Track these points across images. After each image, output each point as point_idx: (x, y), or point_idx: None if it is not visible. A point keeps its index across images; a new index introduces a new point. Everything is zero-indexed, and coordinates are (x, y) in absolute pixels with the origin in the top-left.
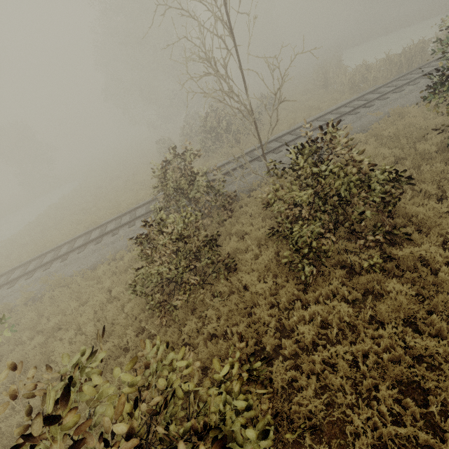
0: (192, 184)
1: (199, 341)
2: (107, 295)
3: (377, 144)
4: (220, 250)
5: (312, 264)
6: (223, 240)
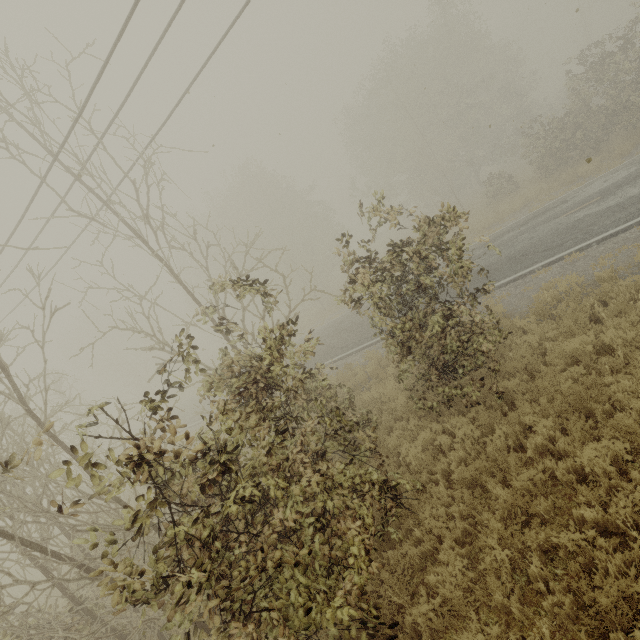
0: None
1: None
2: None
3: None
4: None
5: None
6: None
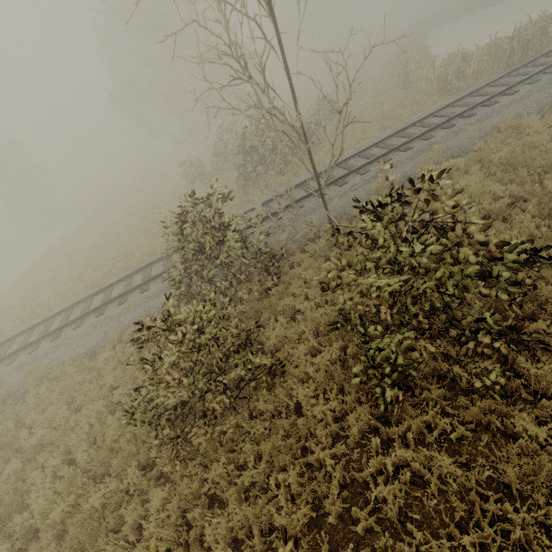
0: (221, 242)
1: (230, 493)
2: (109, 398)
3: (483, 176)
4: (262, 336)
5: (397, 384)
6: (267, 319)
